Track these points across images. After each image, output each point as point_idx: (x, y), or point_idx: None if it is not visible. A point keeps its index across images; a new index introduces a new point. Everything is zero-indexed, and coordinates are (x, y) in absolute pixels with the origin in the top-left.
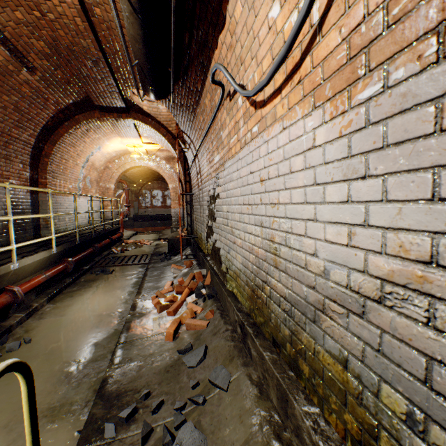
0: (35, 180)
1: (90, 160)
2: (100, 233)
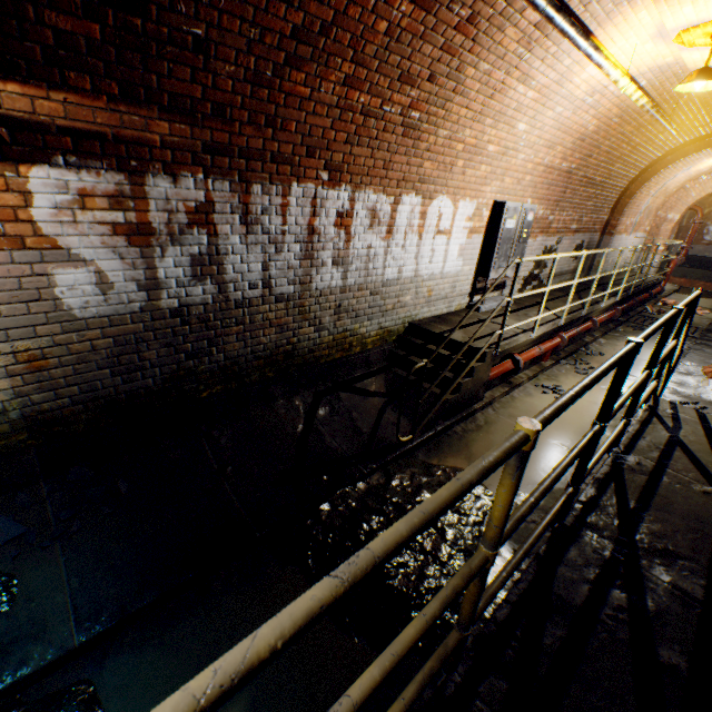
0: (606, 222)
1: (665, 185)
2: (644, 286)
